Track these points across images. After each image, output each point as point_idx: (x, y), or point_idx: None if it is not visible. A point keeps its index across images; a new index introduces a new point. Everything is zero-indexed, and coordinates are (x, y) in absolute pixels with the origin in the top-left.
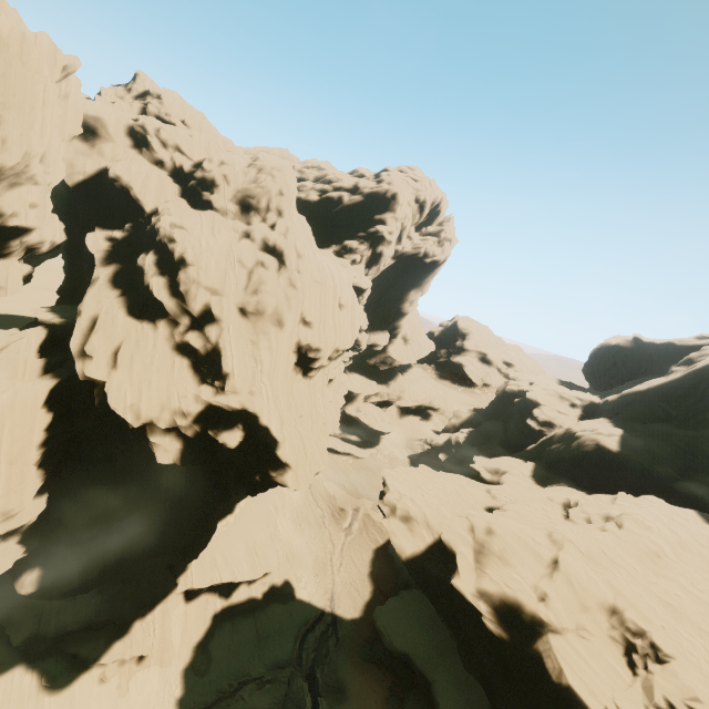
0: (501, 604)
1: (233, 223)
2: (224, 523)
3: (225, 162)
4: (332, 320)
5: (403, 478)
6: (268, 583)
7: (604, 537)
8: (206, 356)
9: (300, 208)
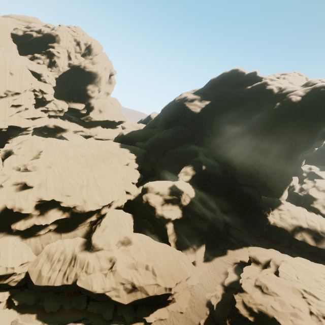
0: (8, 151)
1: None
2: None
3: None
4: (4, 78)
5: (29, 136)
6: None
7: (63, 140)
8: None
9: (15, 38)
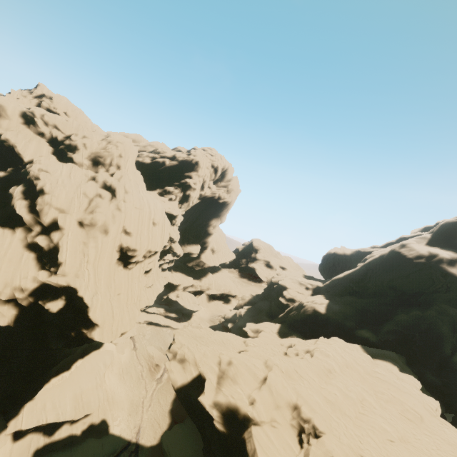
0: (227, 410)
1: (85, 171)
2: (60, 378)
3: (86, 136)
4: (147, 232)
5: (187, 334)
6: (88, 422)
7: (298, 362)
8: (48, 251)
9: (139, 167)
